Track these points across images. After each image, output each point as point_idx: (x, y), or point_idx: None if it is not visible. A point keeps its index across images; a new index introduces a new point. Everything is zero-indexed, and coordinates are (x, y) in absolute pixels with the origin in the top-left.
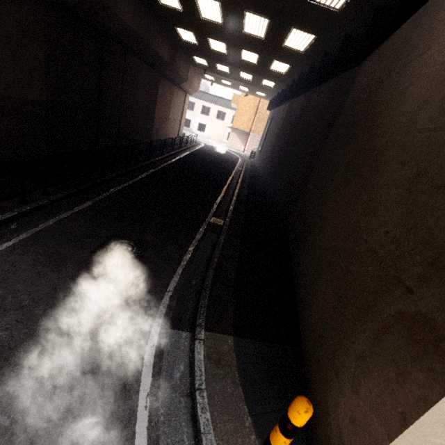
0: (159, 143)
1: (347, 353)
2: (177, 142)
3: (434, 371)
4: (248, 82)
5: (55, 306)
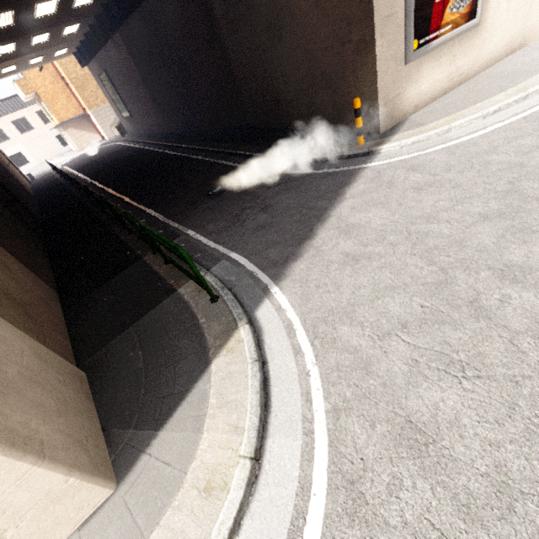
0: (67, 176)
1: (350, 93)
2: (46, 182)
3: (370, 50)
4: (42, 46)
5: (249, 201)
